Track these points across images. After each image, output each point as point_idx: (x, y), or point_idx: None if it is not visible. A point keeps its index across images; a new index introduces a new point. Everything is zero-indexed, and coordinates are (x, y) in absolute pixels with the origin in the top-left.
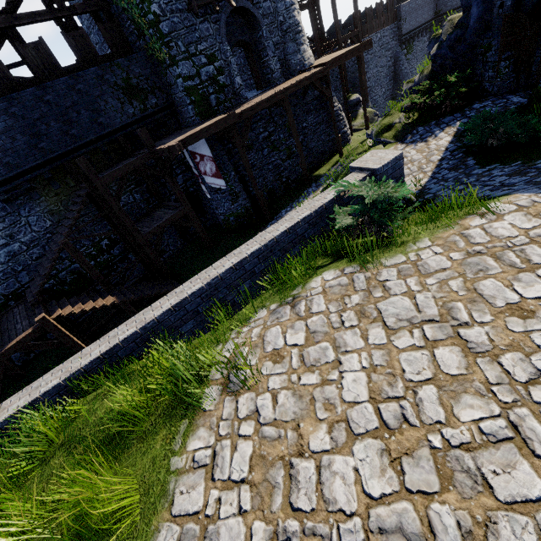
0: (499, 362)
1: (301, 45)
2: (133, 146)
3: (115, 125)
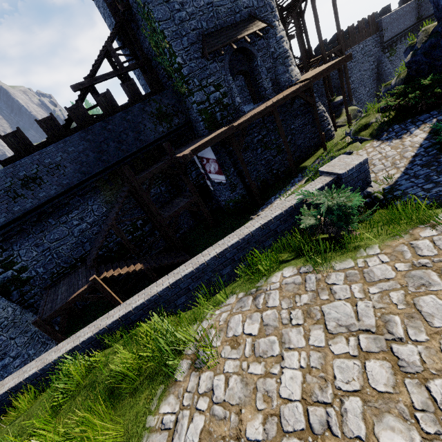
0: (427, 386)
1: (289, 66)
2: (162, 153)
3: (150, 140)
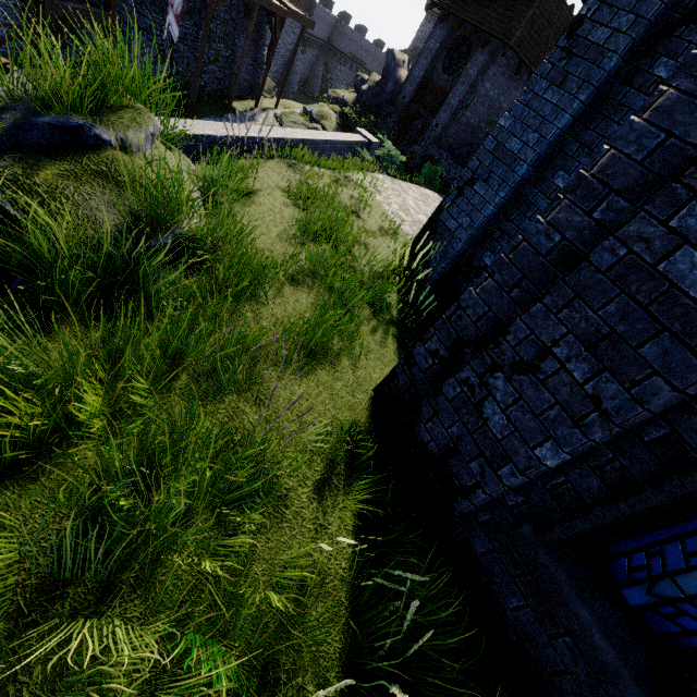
0: None
1: None
2: None
3: None
